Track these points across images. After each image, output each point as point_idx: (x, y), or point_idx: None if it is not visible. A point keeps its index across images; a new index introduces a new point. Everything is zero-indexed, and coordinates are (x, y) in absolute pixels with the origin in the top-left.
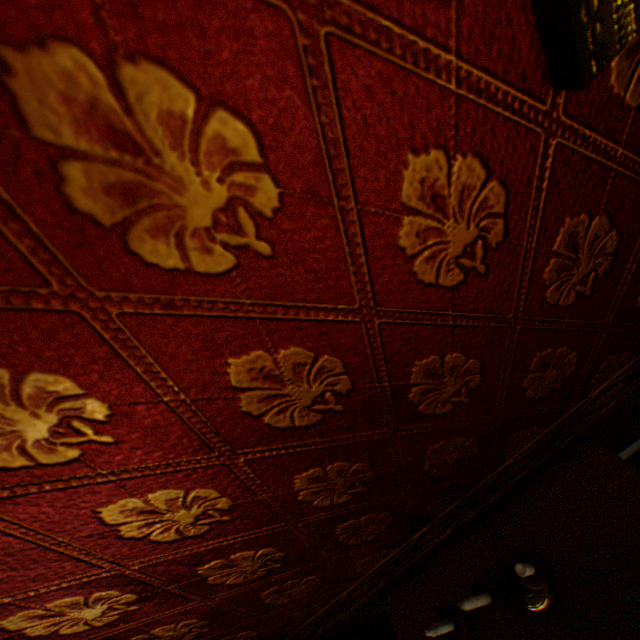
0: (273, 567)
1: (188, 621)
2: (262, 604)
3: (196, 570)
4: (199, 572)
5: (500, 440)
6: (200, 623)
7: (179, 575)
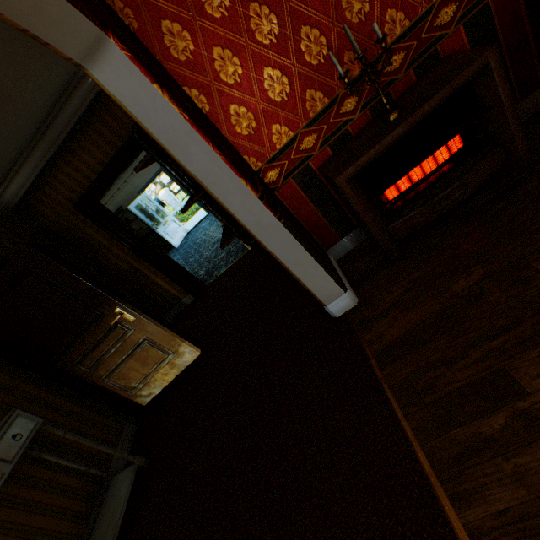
0: (273, 41)
1: (236, 59)
2: (263, 85)
3: (249, 4)
4: (249, 8)
5: (381, 10)
6: (239, 69)
7: (244, 1)
